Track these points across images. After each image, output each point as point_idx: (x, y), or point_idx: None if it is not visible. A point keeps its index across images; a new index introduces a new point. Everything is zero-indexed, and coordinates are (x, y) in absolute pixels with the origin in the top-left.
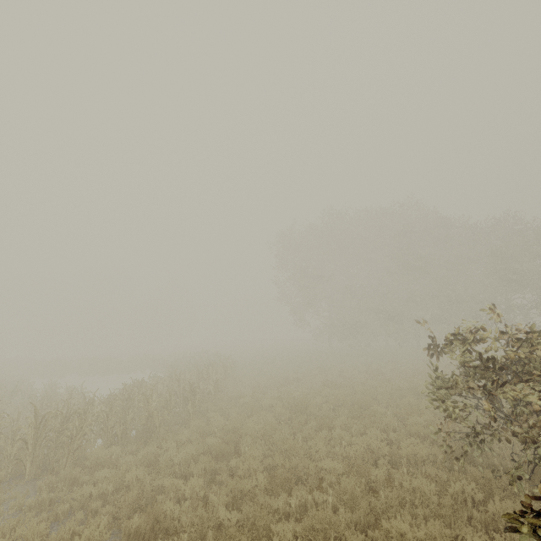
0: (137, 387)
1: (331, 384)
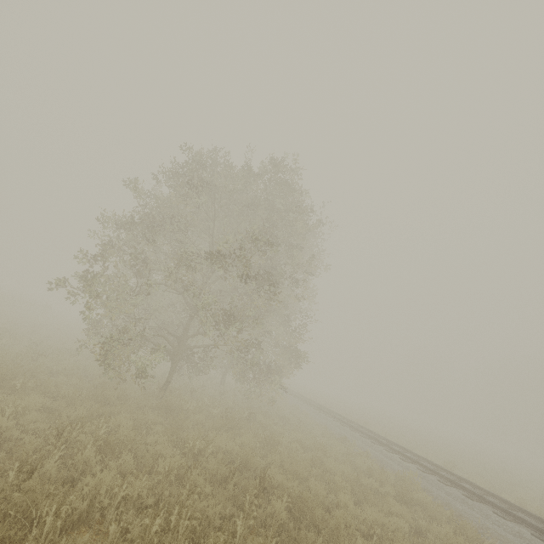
0: None
1: None
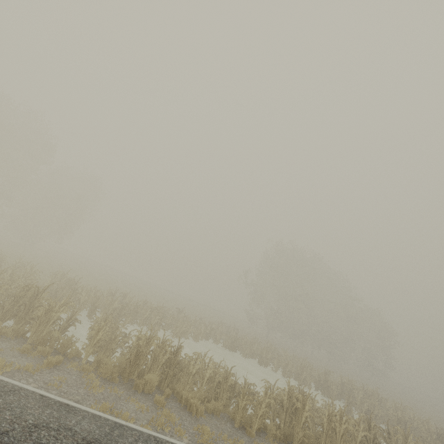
0: (441, 434)
1: (419, 417)
